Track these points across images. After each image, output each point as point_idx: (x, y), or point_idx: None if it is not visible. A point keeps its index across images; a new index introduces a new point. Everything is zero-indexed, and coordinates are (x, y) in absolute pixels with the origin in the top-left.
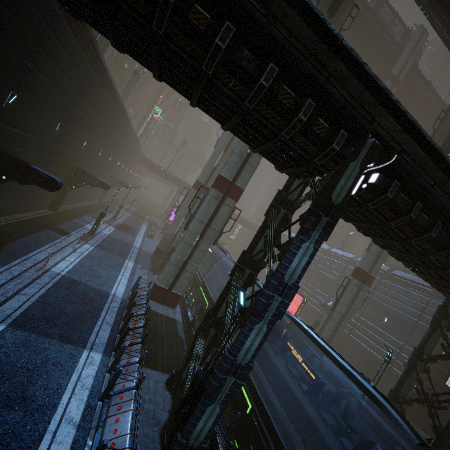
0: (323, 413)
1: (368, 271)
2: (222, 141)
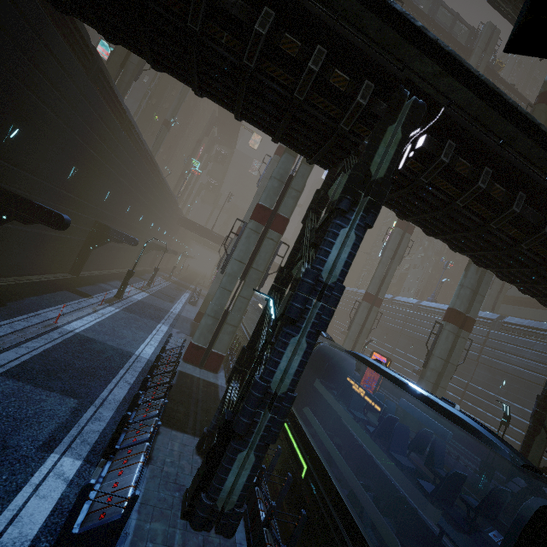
0: (396, 455)
1: (464, 311)
2: (265, 178)
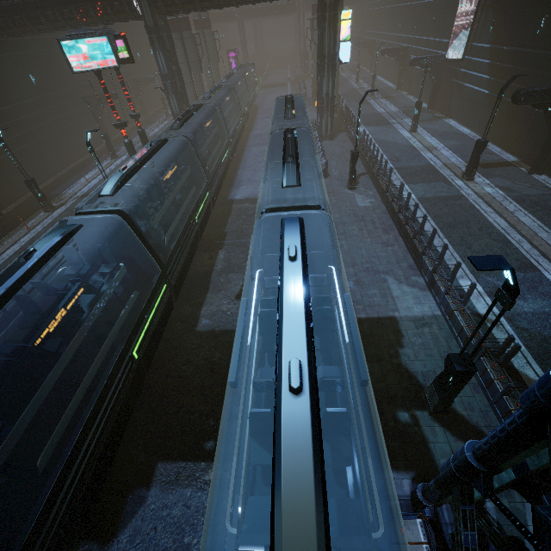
0: None
1: None
2: None
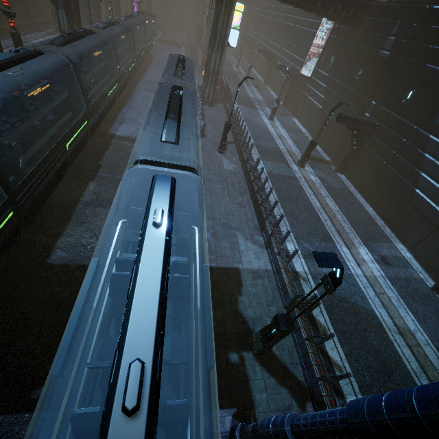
0: None
1: None
2: None
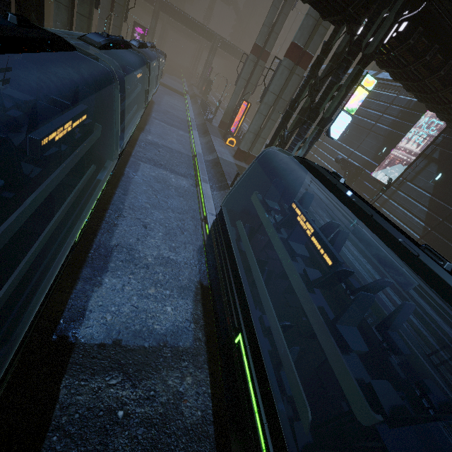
0: None
1: (303, 46)
2: None
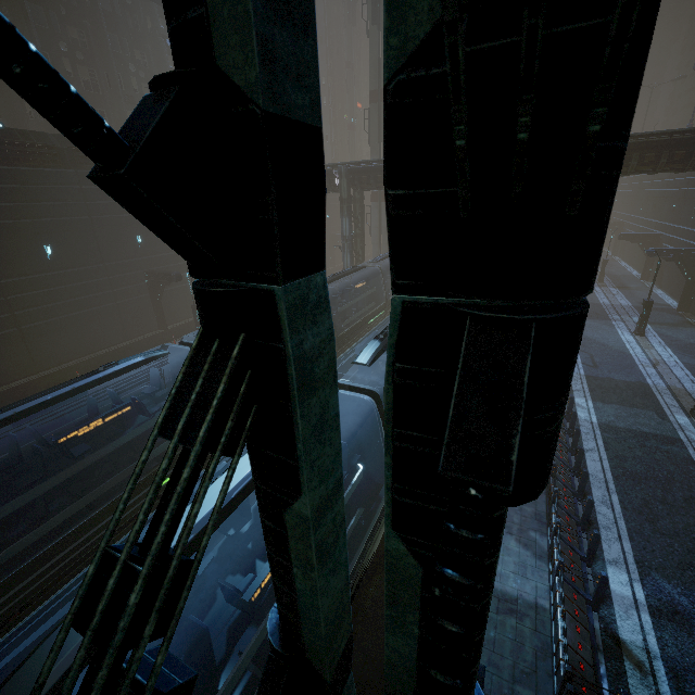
0: None
1: None
2: None
